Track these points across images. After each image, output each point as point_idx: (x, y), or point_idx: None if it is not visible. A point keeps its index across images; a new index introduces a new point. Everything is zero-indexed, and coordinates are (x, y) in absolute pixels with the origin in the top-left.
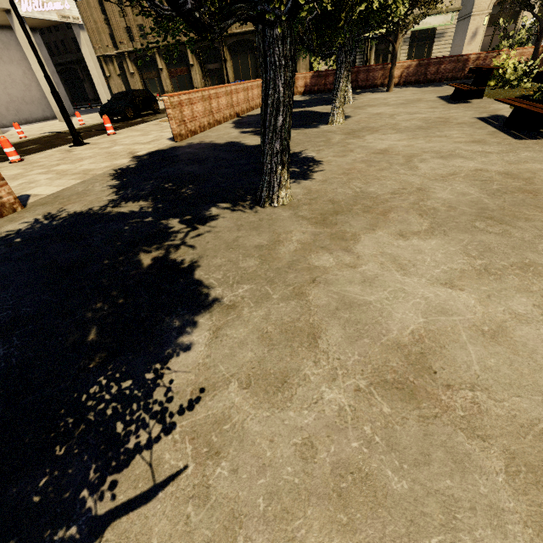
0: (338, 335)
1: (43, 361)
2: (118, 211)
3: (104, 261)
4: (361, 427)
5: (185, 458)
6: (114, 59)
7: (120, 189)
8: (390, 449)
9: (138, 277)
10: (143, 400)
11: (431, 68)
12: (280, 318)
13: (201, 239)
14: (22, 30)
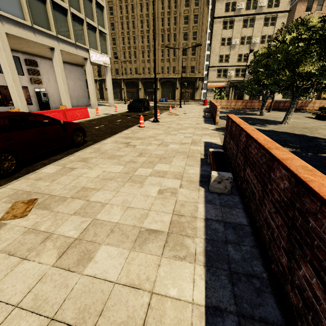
0: None
1: None
2: None
3: None
4: None
5: None
6: (97, 81)
7: None
8: None
9: None
10: None
11: (281, 104)
12: None
13: None
14: (89, 67)
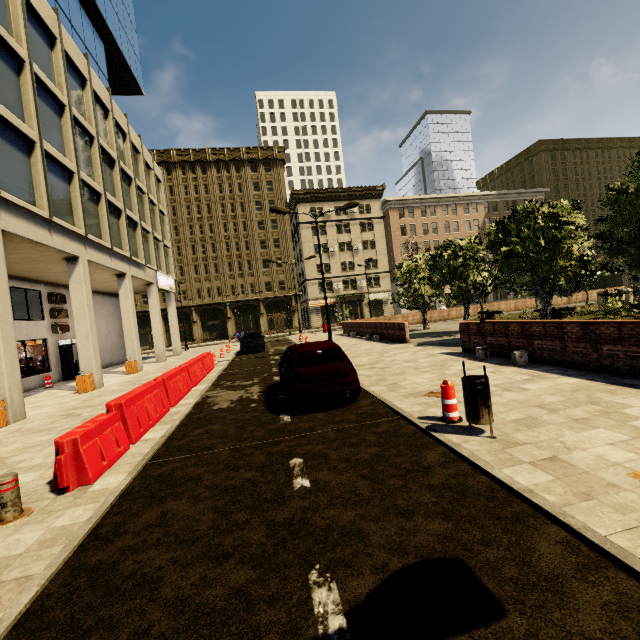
0: None
1: None
2: None
3: None
4: None
5: None
6: None
7: None
8: None
9: None
10: None
11: (428, 315)
12: None
13: None
14: (156, 296)
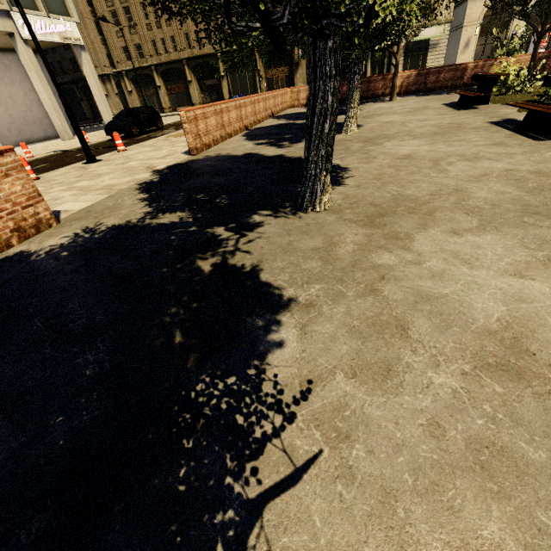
0: (427, 326)
1: (138, 364)
2: (158, 222)
3: (163, 269)
4: (480, 406)
5: (317, 443)
6: (112, 78)
7: (151, 202)
8: (516, 424)
9: (204, 283)
10: (254, 394)
11: (431, 77)
12: (362, 313)
13: (254, 245)
14: (25, 53)
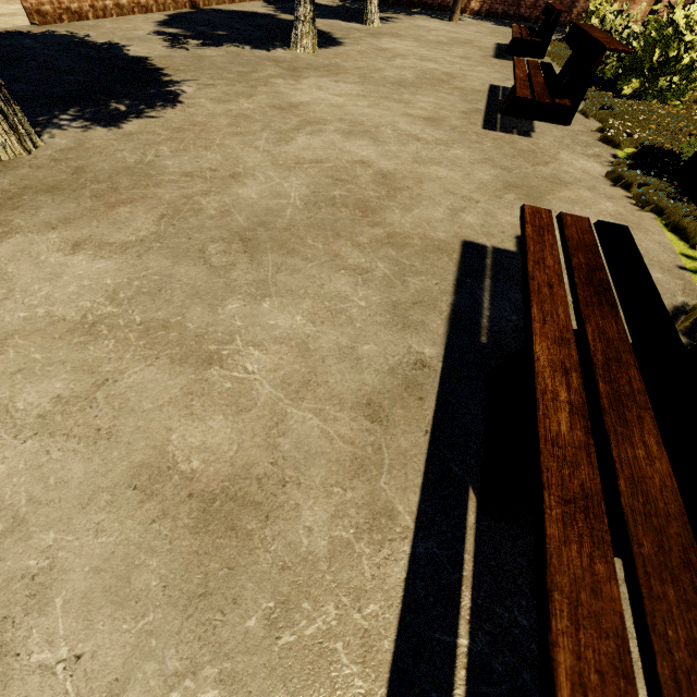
0: None
1: None
2: None
3: None
4: None
5: None
6: None
7: None
8: None
9: None
10: None
11: None
12: None
13: None
14: None
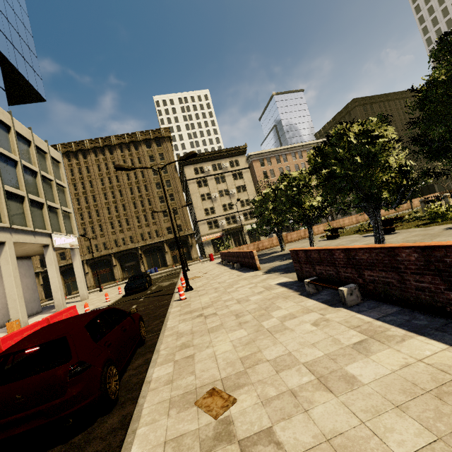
0: None
1: None
2: None
3: None
4: None
5: None
6: (40, 274)
7: None
8: None
9: None
10: None
11: (288, 237)
12: None
13: None
14: (52, 254)
